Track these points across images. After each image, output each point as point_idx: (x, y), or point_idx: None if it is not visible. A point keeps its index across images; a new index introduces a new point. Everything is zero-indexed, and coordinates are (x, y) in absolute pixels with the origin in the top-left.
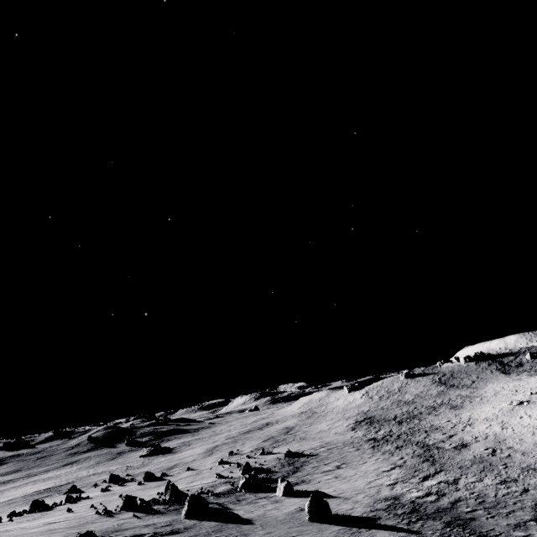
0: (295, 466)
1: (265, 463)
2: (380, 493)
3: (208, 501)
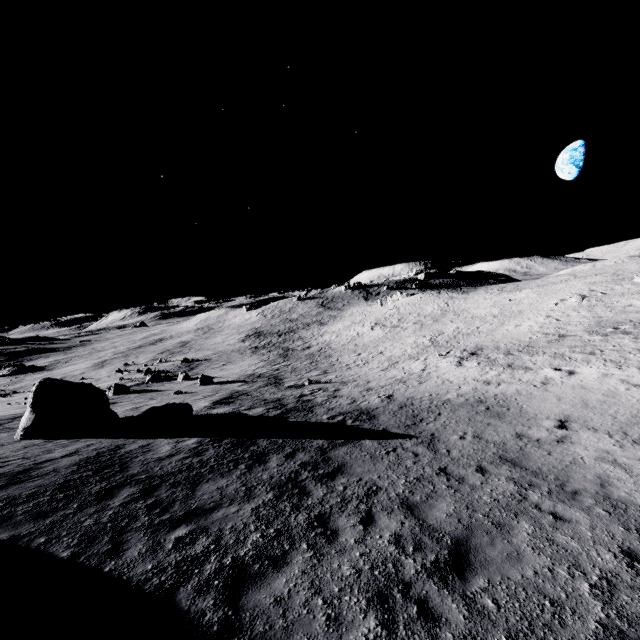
0: (191, 367)
1: (164, 368)
2: (246, 373)
3: None
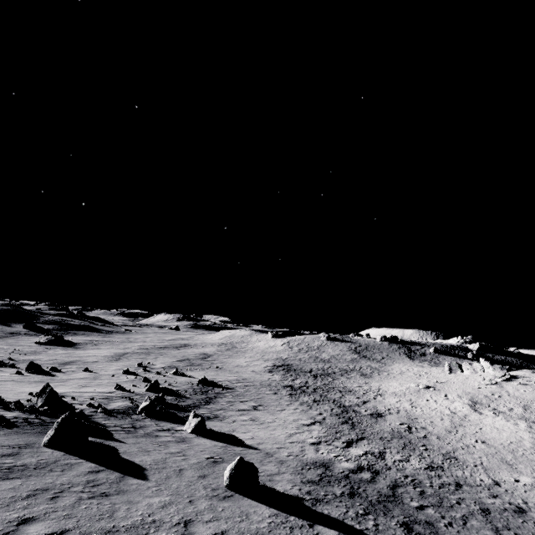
0: (208, 396)
1: (176, 385)
2: (305, 454)
3: (94, 419)
